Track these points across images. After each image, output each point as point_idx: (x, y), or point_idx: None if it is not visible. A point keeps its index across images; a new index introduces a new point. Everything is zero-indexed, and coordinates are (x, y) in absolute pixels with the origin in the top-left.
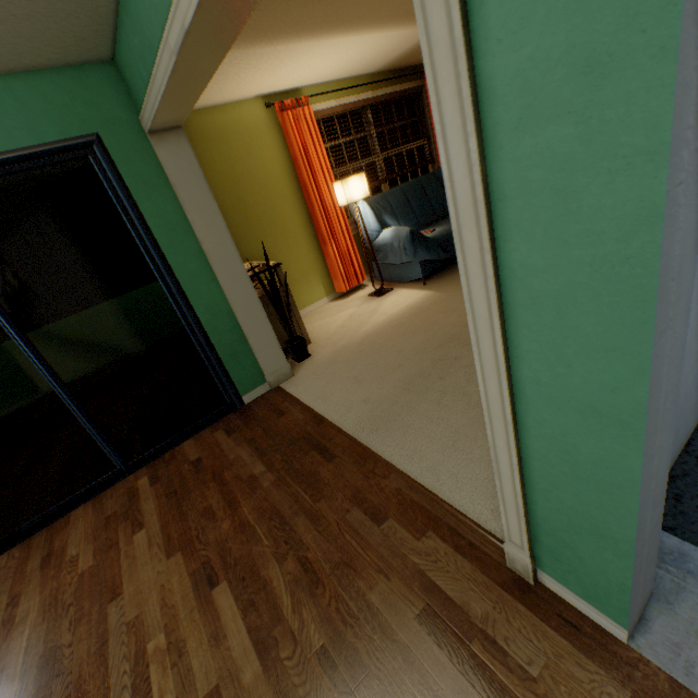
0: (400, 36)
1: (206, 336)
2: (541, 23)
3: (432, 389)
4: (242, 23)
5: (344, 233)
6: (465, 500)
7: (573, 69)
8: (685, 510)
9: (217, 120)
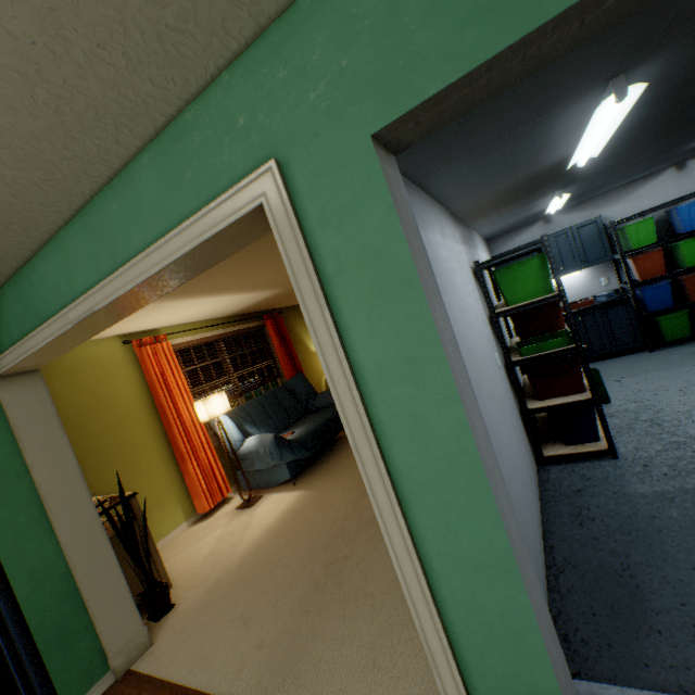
0: (247, 297)
1: (22, 619)
2: (381, 340)
3: (333, 601)
4: (144, 305)
5: (205, 447)
6: None
7: (402, 360)
8: (576, 648)
9: (67, 356)
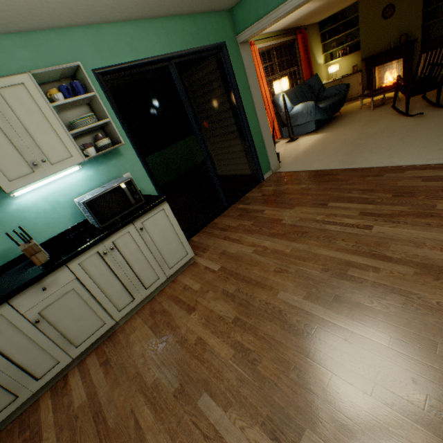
0: (305, 8)
1: (253, 143)
2: None
3: (363, 151)
4: None
5: (270, 112)
6: (412, 163)
7: None
8: None
9: None
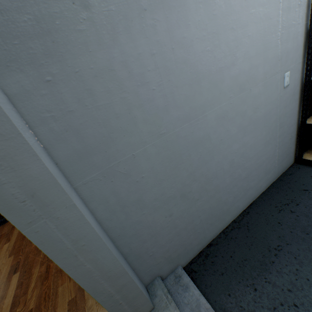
0: None
1: None
2: None
3: None
4: None
5: None
6: None
7: None
8: (206, 263)
9: None
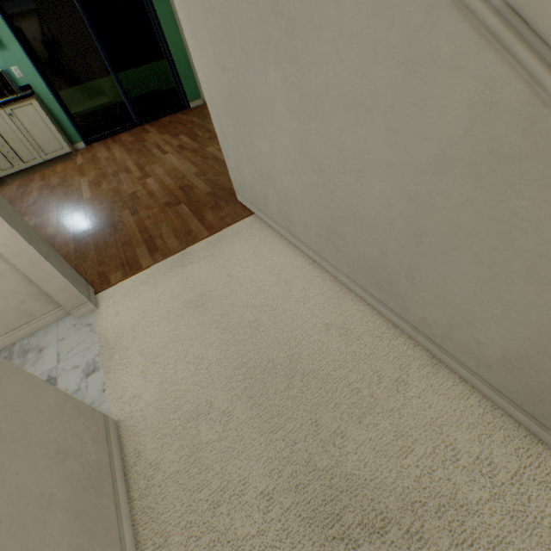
0: None
1: (174, 63)
2: None
3: None
4: None
5: None
6: None
7: None
8: None
9: None
